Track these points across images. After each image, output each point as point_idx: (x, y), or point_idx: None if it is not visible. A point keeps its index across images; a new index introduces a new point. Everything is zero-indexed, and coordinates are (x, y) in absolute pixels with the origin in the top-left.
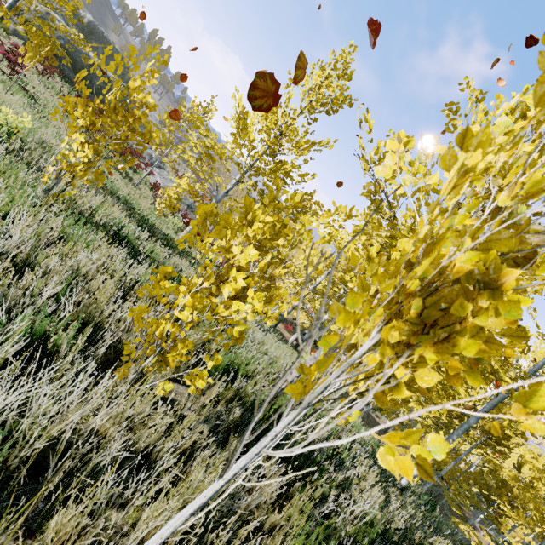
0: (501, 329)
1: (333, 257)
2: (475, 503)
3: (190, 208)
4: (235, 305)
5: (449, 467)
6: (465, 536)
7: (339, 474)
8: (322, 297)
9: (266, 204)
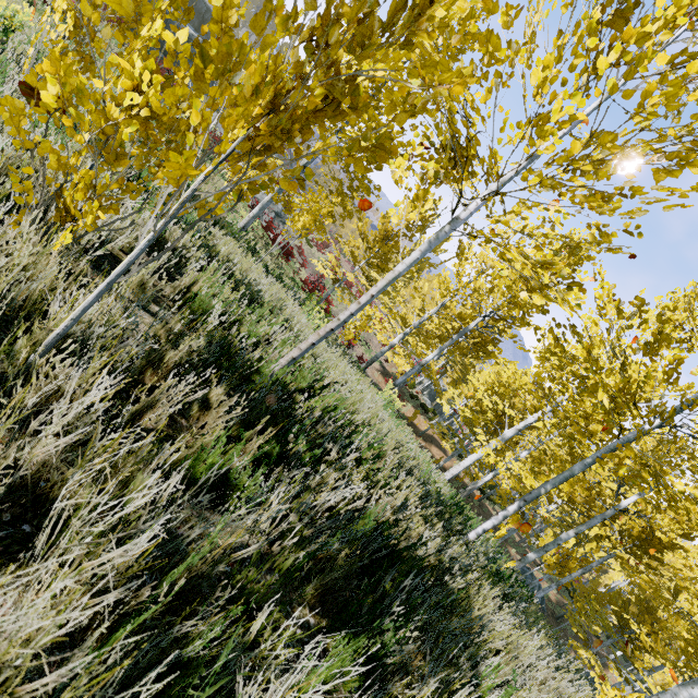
0: (637, 340)
1: (449, 282)
2: (606, 629)
3: (279, 216)
4: (129, 99)
5: (573, 575)
6: (583, 663)
7: (334, 448)
8: (431, 338)
9: (357, 190)
